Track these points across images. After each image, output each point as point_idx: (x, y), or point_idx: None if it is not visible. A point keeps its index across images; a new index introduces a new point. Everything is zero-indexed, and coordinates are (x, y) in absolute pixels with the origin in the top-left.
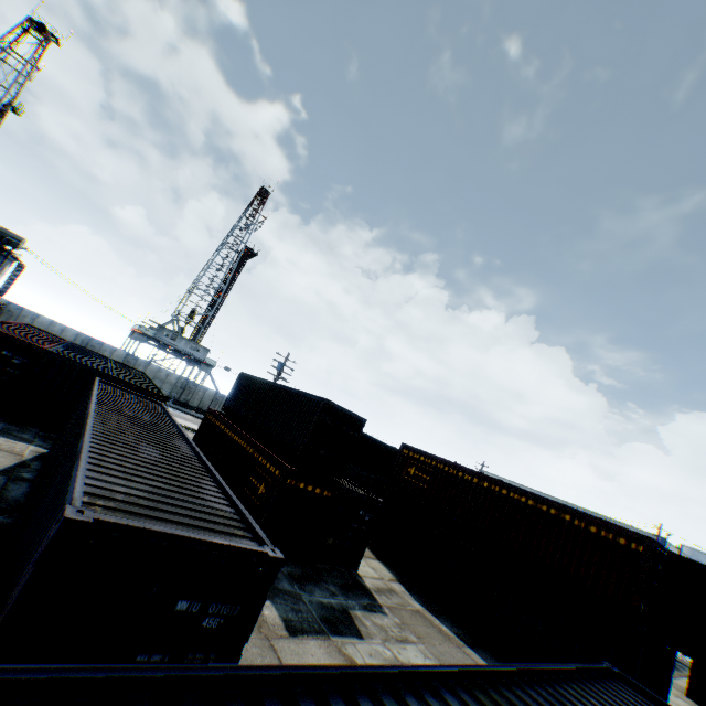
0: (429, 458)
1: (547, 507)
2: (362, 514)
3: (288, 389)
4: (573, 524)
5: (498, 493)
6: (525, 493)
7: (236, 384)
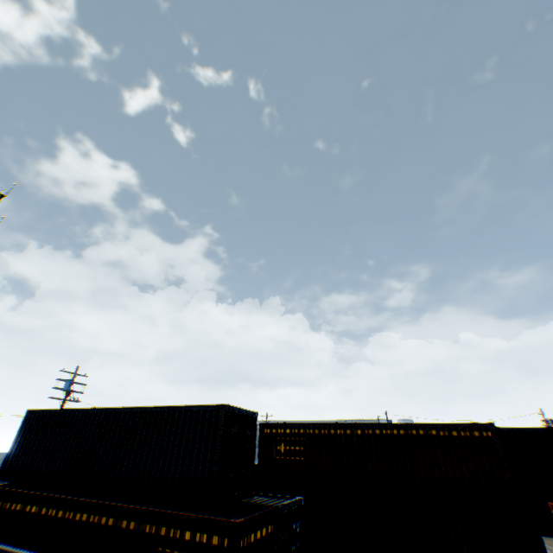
0: (295, 427)
1: (416, 430)
2: (295, 527)
3: (147, 410)
4: (440, 435)
5: (373, 435)
6: (395, 425)
7: (24, 429)
